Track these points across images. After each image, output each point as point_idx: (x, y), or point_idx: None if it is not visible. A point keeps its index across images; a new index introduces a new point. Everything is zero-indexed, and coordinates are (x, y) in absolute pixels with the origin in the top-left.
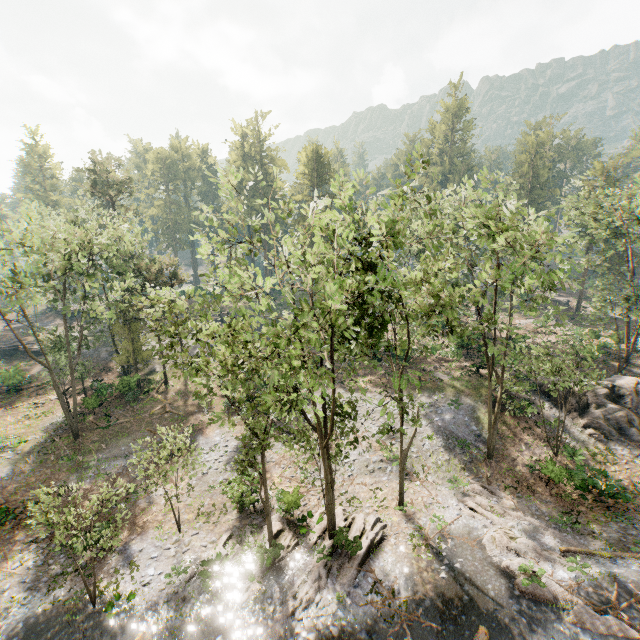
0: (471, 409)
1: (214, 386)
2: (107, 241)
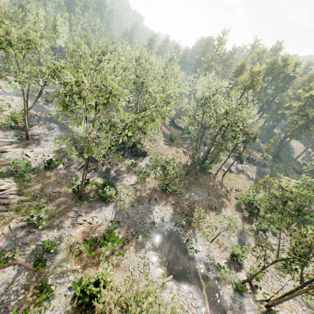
0: None
1: (233, 189)
2: (252, 122)
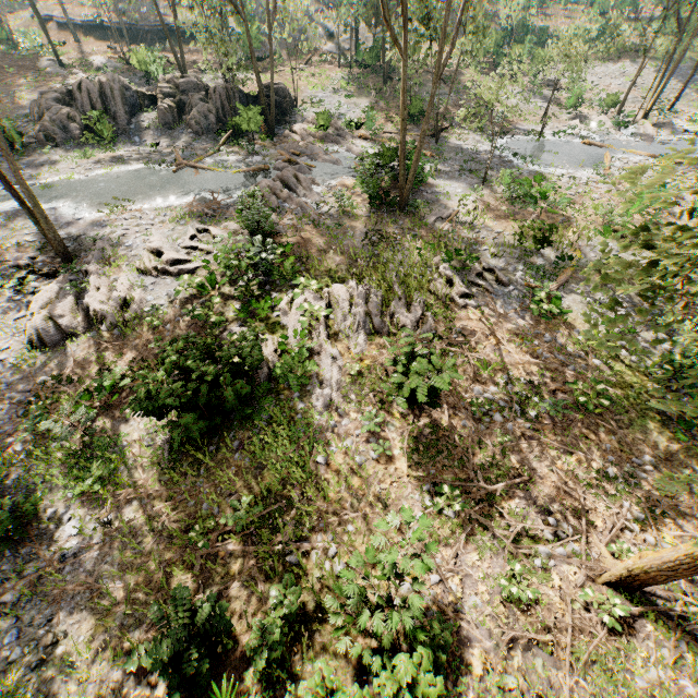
0: (691, 65)
1: None
2: None
